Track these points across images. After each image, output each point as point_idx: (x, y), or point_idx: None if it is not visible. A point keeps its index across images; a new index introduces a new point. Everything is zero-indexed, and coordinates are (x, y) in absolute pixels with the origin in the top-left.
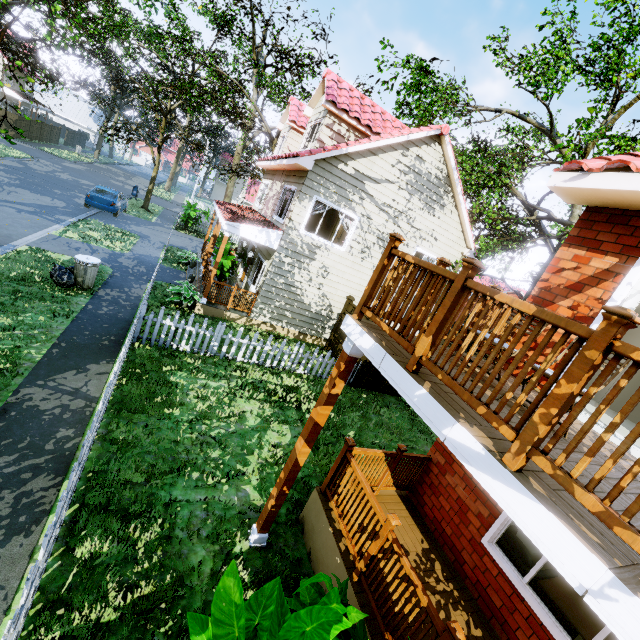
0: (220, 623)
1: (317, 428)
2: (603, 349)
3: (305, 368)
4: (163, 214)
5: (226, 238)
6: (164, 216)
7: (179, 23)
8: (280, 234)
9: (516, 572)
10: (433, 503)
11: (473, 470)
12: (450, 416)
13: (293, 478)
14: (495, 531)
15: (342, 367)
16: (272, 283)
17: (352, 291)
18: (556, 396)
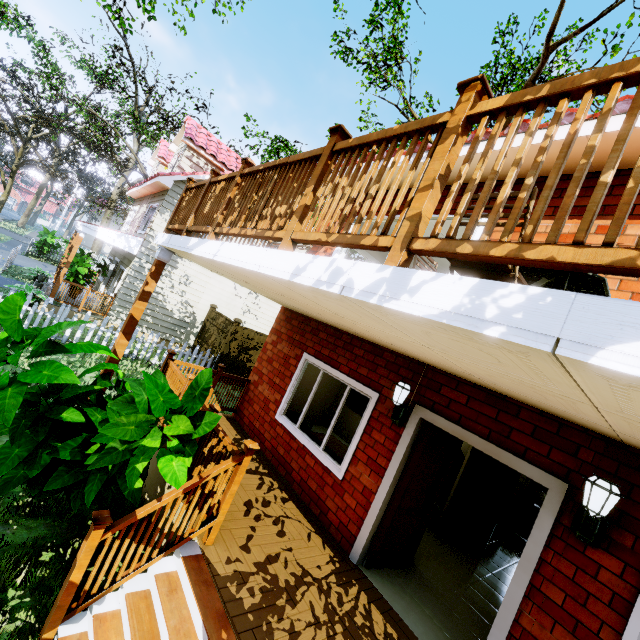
0: (5, 312)
1: (134, 321)
2: (240, 175)
3: (161, 360)
4: (11, 242)
5: (81, 239)
6: (12, 244)
7: (42, 50)
8: (141, 241)
9: (293, 424)
10: (249, 412)
11: (193, 251)
12: (190, 238)
13: (112, 370)
14: (283, 405)
15: (153, 268)
16: (131, 287)
17: (215, 301)
18: (225, 201)
